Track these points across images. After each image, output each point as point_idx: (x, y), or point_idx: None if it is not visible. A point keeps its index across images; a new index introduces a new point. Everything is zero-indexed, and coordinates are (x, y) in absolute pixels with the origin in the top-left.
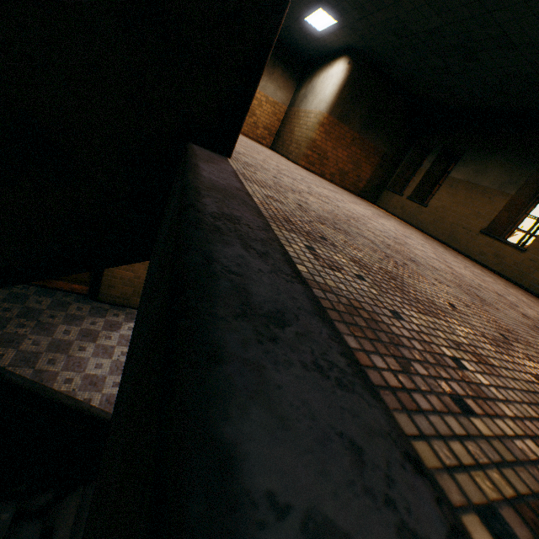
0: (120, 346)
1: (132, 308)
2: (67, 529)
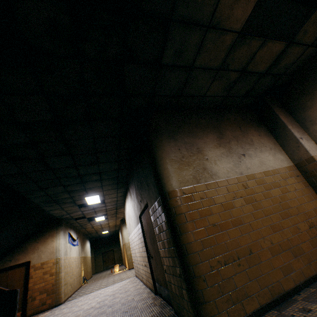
0: None
1: (49, 309)
2: None
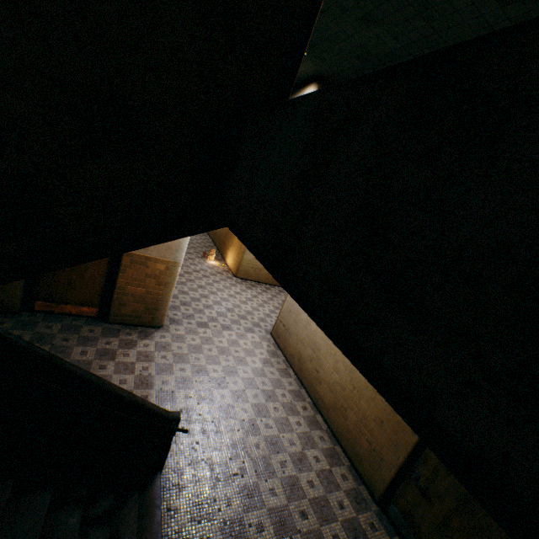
0: (140, 362)
1: (143, 327)
2: (133, 534)
